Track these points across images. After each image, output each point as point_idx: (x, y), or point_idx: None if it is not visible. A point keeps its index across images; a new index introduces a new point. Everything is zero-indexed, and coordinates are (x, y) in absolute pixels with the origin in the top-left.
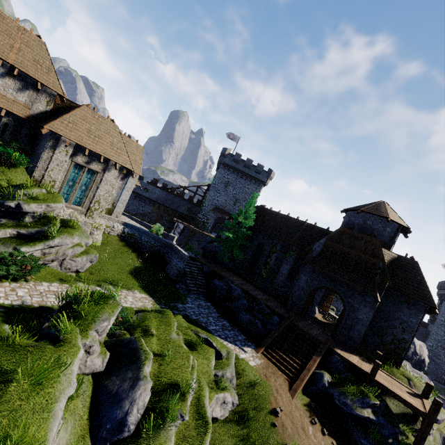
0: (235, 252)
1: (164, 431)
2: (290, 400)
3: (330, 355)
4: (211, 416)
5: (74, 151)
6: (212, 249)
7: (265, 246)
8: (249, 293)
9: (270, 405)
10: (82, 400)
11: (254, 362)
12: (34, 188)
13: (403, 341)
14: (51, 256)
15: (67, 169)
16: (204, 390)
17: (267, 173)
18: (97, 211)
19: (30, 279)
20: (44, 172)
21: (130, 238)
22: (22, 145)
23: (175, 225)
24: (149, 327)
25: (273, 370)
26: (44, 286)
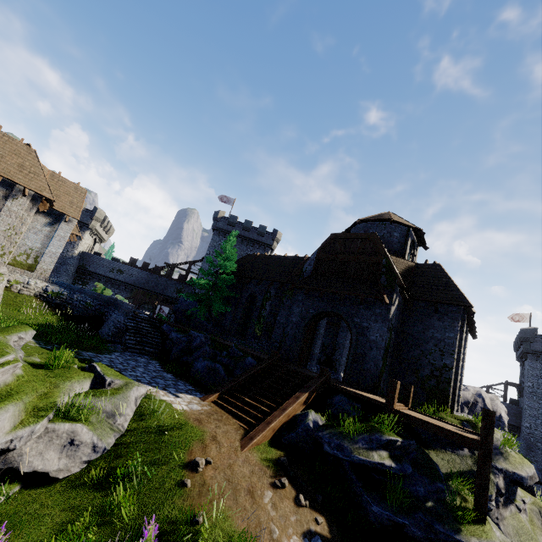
0: (213, 306)
1: None
2: (236, 452)
3: (332, 397)
4: (28, 469)
5: None
6: (184, 308)
7: (257, 296)
8: (220, 343)
9: (188, 456)
10: None
11: (185, 406)
12: None
13: (445, 368)
14: None
15: None
16: (8, 403)
17: (272, 234)
18: None
19: None
20: None
21: (55, 298)
22: None
23: (157, 309)
24: None
25: (221, 418)
26: None
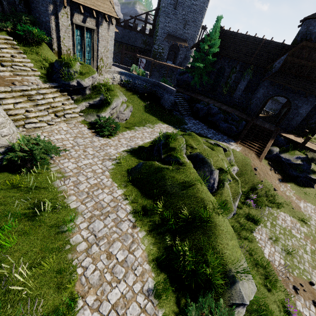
0: (204, 79)
1: (225, 186)
2: (260, 163)
3: (277, 137)
4: None
5: (71, 11)
6: (185, 79)
7: (225, 69)
8: (221, 109)
9: (252, 167)
10: None
11: (238, 149)
12: (74, 63)
13: None
14: (115, 114)
15: (72, 33)
16: (229, 168)
17: None
18: (103, 68)
19: (118, 132)
20: (60, 43)
21: (127, 84)
22: (27, 16)
23: (139, 61)
24: (191, 145)
25: (248, 151)
26: (126, 134)
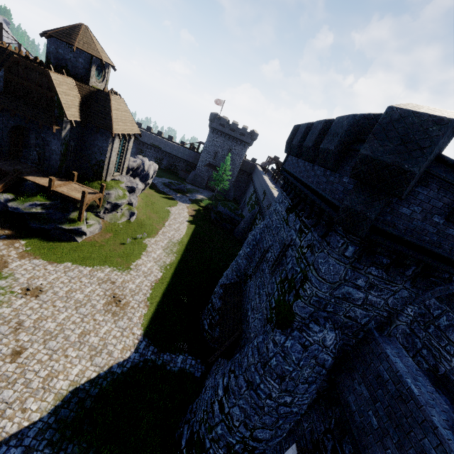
0: None
1: None
2: None
3: (25, 182)
4: None
5: None
6: None
7: None
8: None
9: None
10: None
11: None
12: None
13: (102, 161)
14: None
15: None
16: None
17: None
18: None
19: None
20: None
21: None
22: None
23: None
24: None
25: None
26: None
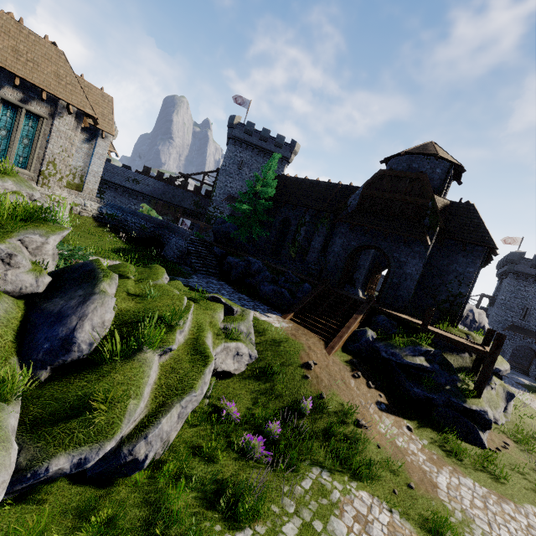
0: (253, 230)
1: (139, 358)
2: (326, 356)
3: (375, 316)
4: (220, 369)
5: None
6: (224, 230)
7: (291, 220)
8: (273, 268)
9: (301, 360)
10: (1, 319)
11: (279, 325)
12: None
13: (460, 295)
14: None
15: None
16: (206, 333)
17: (290, 146)
18: (54, 177)
19: None
20: None
21: (111, 220)
22: None
23: (180, 222)
24: (124, 273)
25: (305, 332)
26: None
